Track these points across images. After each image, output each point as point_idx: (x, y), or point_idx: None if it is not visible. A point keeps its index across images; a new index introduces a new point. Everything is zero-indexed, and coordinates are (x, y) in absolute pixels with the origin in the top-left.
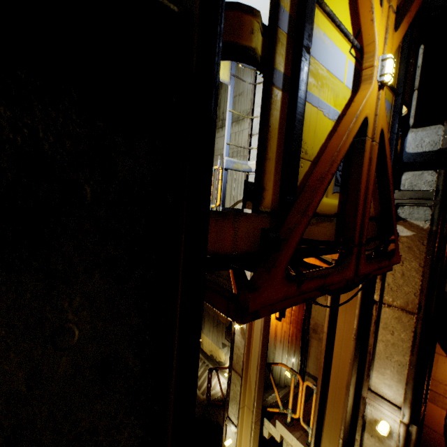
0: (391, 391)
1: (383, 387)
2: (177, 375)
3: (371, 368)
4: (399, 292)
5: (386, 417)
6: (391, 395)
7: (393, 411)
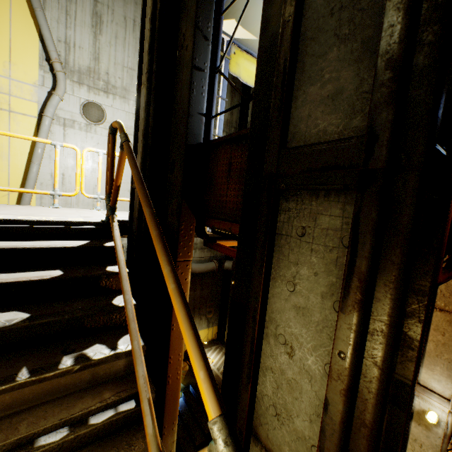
0: (440, 385)
1: (432, 381)
2: (422, 335)
3: (421, 365)
4: (451, 298)
5: (434, 408)
6: (440, 389)
7: (442, 403)
